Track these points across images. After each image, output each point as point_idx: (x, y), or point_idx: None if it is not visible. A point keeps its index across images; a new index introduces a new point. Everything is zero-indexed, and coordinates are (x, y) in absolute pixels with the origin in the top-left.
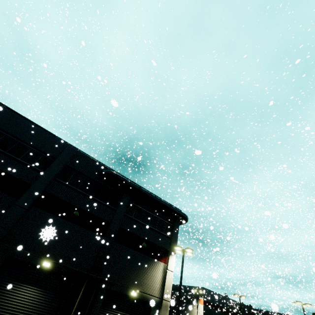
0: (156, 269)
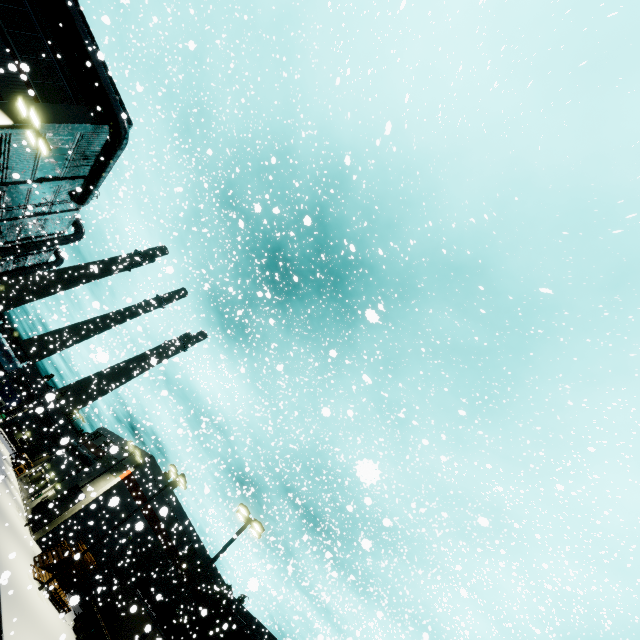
0: None
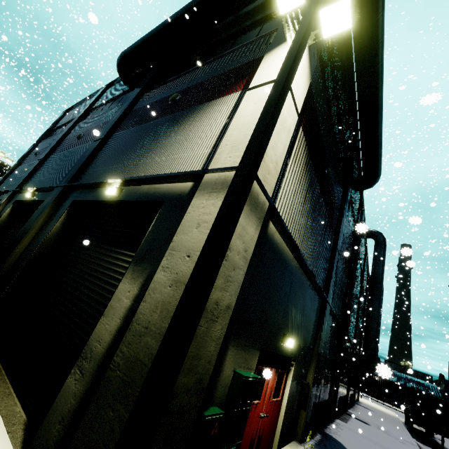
0: (203, 121)
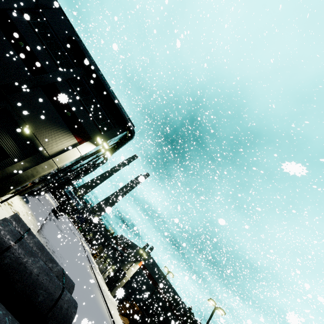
0: (65, 138)
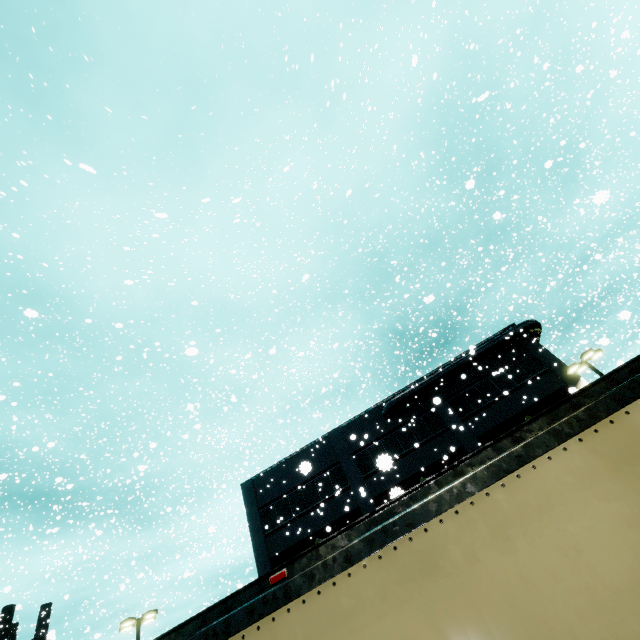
0: None
